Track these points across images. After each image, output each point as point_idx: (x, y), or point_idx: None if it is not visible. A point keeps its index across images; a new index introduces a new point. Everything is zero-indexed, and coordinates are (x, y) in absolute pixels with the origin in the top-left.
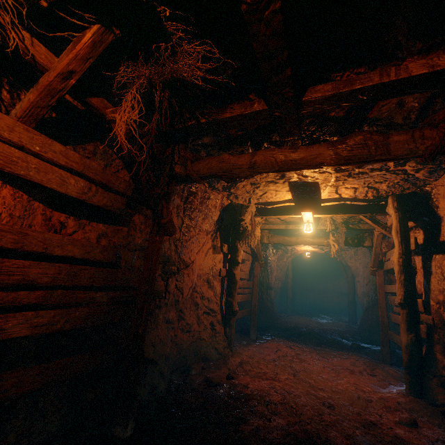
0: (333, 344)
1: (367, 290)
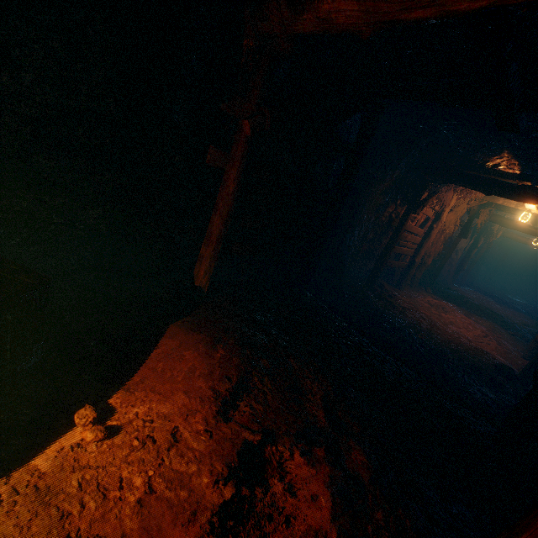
0: (512, 308)
1: None
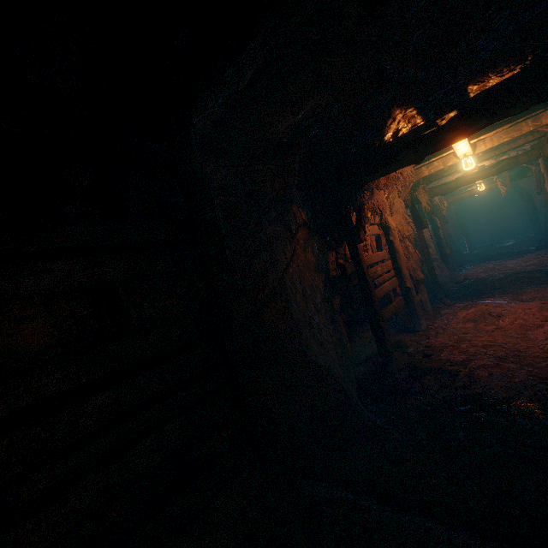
0: (521, 253)
1: (543, 203)
